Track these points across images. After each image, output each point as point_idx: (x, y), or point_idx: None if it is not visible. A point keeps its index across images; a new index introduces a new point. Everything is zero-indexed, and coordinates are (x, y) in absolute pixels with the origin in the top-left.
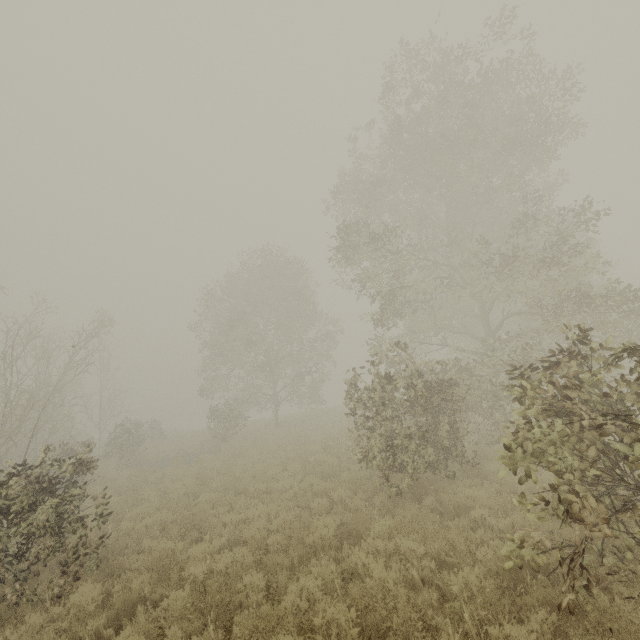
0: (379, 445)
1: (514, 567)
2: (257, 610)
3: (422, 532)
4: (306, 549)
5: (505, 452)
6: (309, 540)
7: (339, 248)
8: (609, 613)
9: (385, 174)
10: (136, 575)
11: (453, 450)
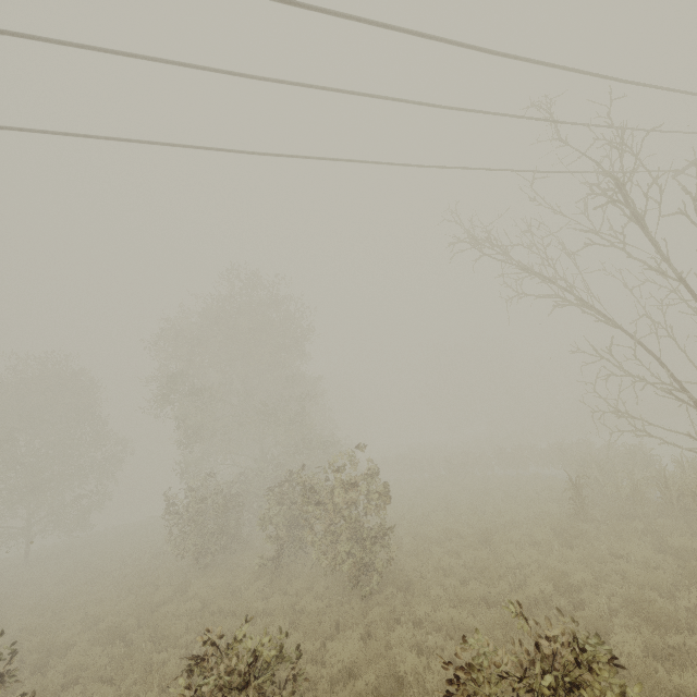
0: (194, 540)
1: (261, 569)
2: (153, 615)
3: (221, 577)
4: (154, 605)
5: (261, 522)
6: (156, 600)
7: (165, 395)
8: (286, 568)
9: (203, 336)
10: (28, 657)
11: (236, 536)
